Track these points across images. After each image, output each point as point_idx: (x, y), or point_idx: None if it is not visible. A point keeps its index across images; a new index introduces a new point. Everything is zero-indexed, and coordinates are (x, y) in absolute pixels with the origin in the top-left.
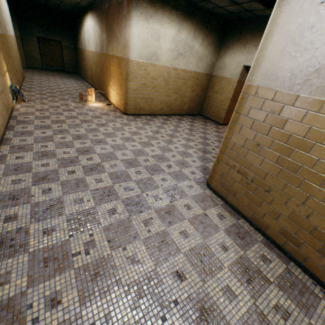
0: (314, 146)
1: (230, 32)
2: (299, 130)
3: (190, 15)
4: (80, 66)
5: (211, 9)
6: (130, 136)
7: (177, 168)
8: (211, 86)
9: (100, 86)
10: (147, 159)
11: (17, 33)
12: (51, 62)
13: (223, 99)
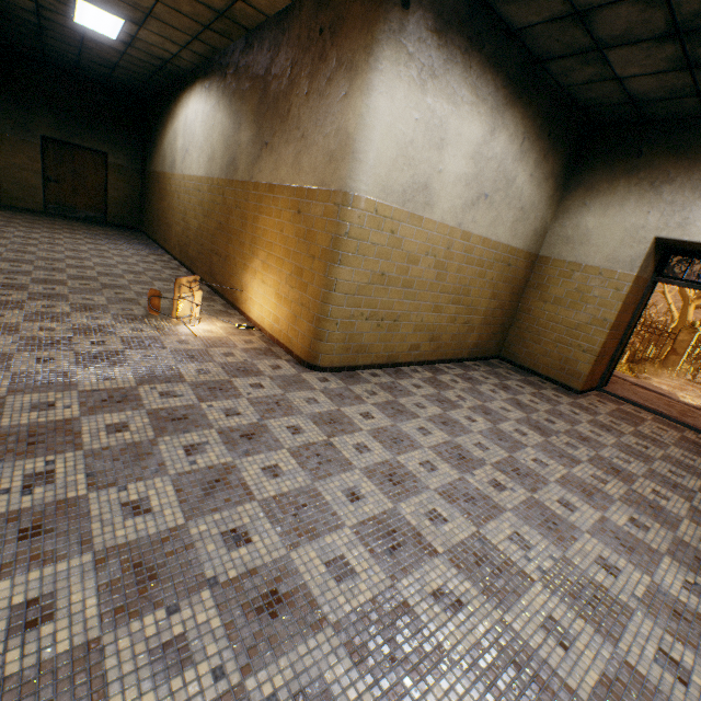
0: None
1: (598, 152)
2: None
3: (522, 95)
4: (151, 212)
5: (576, 86)
6: (389, 505)
7: None
8: (536, 284)
9: (210, 266)
10: None
11: None
12: (70, 199)
13: (583, 322)
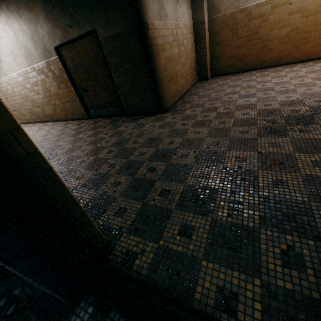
0: (9, 91)
1: None
2: (4, 89)
3: None
4: None
5: None
6: None
7: None
8: None
9: None
10: None
11: None
12: None
13: None
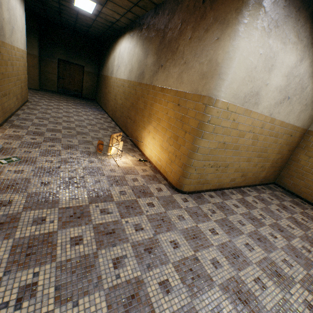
0: None
1: None
2: None
3: None
4: (100, 93)
5: None
6: None
7: None
8: (304, 146)
9: (126, 123)
10: None
11: (36, 51)
12: (68, 86)
13: None
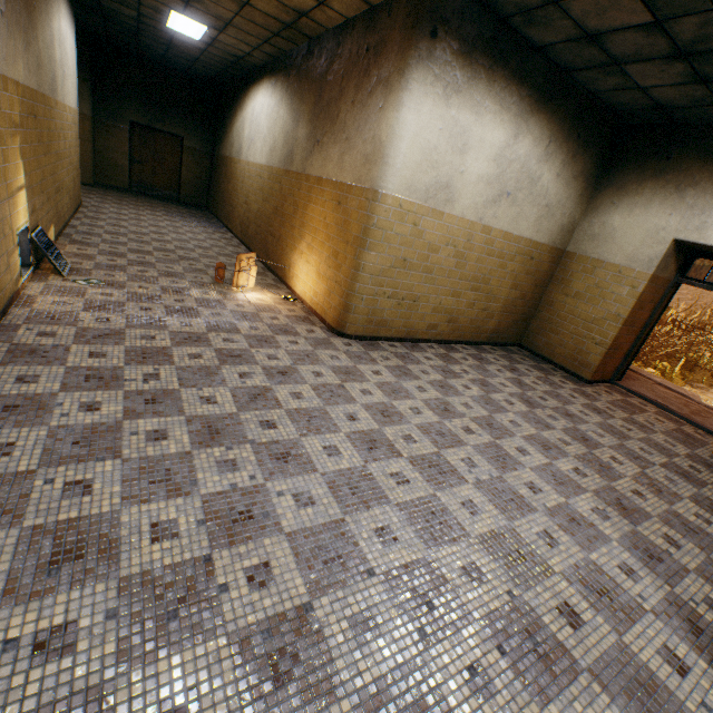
0: None
1: (631, 153)
2: None
3: (548, 102)
4: (217, 193)
5: (604, 92)
6: (376, 426)
7: (606, 629)
8: (560, 278)
9: (265, 245)
10: (471, 563)
11: (87, 108)
12: (150, 178)
13: (599, 316)
